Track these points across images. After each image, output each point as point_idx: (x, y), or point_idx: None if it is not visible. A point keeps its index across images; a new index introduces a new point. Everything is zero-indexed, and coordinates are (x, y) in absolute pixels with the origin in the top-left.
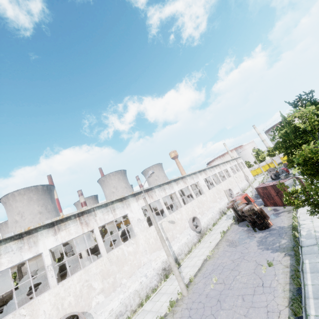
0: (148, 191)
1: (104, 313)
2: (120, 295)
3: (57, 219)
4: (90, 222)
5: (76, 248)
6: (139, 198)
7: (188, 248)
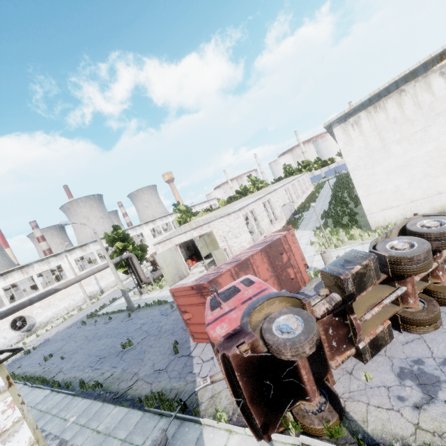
0: (83, 246)
1: (42, 317)
2: (53, 309)
3: (5, 271)
4: (30, 271)
5: (20, 287)
6: (72, 252)
7: (116, 284)
